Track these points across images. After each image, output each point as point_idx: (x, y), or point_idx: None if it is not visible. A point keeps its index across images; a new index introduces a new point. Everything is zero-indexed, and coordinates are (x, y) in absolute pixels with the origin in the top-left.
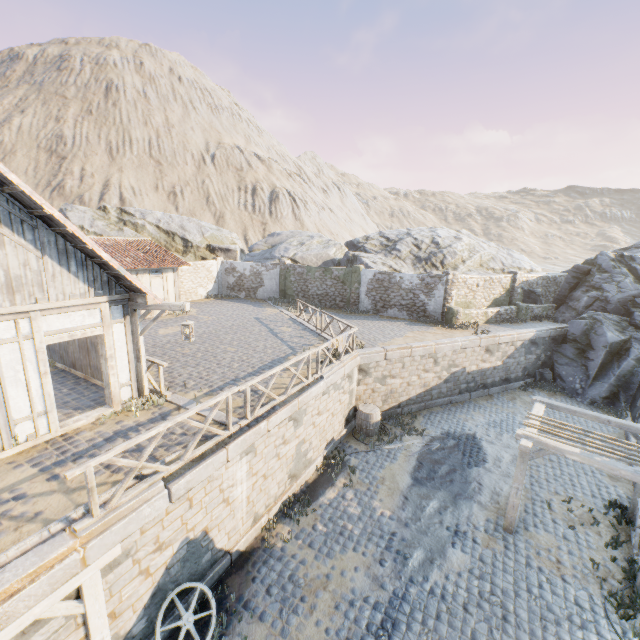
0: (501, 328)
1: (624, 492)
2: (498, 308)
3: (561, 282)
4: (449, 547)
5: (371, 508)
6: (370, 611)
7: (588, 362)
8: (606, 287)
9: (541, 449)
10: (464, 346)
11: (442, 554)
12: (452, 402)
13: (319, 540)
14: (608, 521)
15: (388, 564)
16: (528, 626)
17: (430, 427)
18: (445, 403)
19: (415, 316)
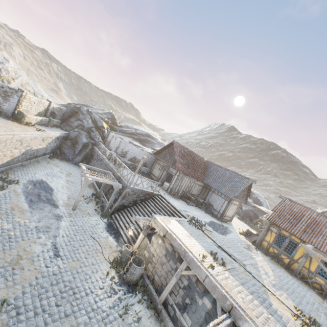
0: (45, 129)
1: (93, 190)
2: (42, 118)
3: (64, 111)
4: (60, 222)
5: (17, 222)
6: (48, 253)
7: (76, 149)
8: (84, 121)
9: (92, 180)
10: (36, 137)
11: (59, 225)
12: (22, 165)
13: (0, 246)
14: (93, 199)
15: (43, 237)
16: (90, 230)
17: (19, 179)
18: (19, 166)
19: None
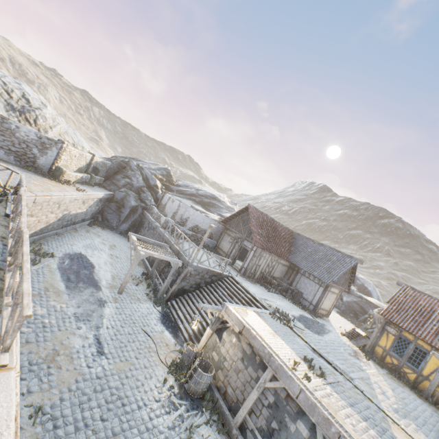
0: (86, 188)
1: (143, 269)
2: (83, 174)
3: (108, 167)
4: (104, 308)
5: (53, 306)
6: (89, 349)
7: (121, 214)
8: (133, 179)
9: (145, 255)
10: (76, 198)
11: (103, 312)
12: (58, 234)
13: (33, 336)
14: (144, 280)
15: (83, 327)
16: (141, 321)
17: (54, 251)
18: (54, 234)
19: (23, 164)
